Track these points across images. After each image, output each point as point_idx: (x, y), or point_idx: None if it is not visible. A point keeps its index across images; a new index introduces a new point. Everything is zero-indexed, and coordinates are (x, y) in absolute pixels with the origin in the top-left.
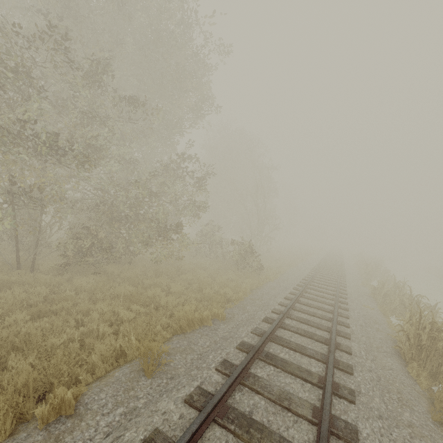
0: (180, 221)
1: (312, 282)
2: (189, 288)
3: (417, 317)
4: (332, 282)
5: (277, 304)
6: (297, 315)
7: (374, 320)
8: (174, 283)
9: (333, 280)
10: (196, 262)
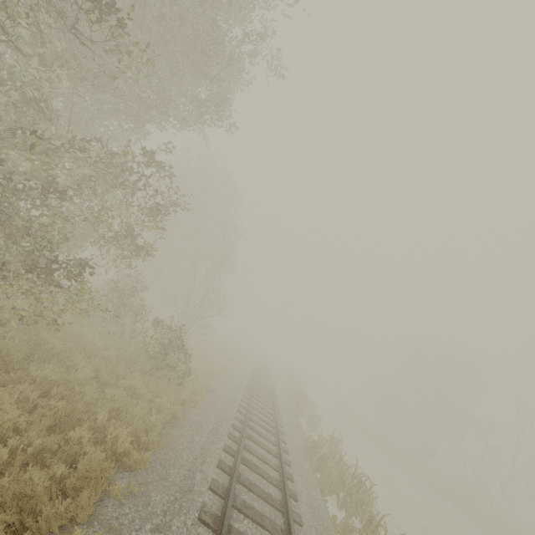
0: (86, 258)
1: (249, 420)
2: (38, 405)
3: (373, 526)
4: (270, 422)
5: (207, 486)
6: (239, 525)
7: (322, 518)
8: (6, 382)
9: (270, 417)
10: (80, 332)
